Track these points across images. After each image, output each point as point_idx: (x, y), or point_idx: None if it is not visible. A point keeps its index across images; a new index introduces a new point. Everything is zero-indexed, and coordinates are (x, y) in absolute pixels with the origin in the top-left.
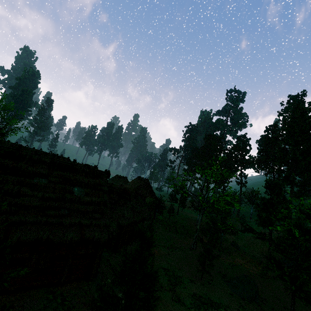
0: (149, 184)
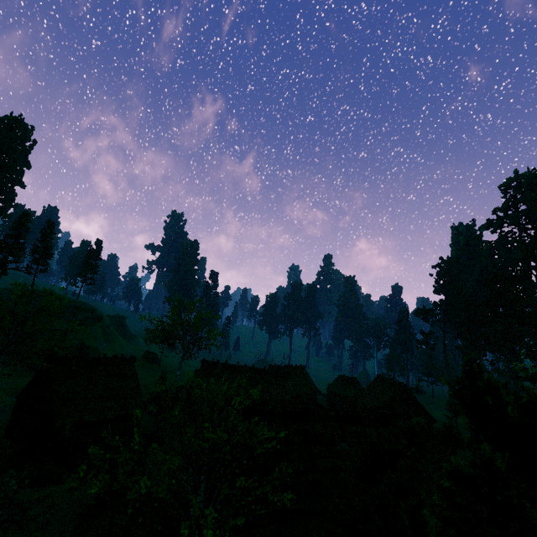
0: (410, 392)
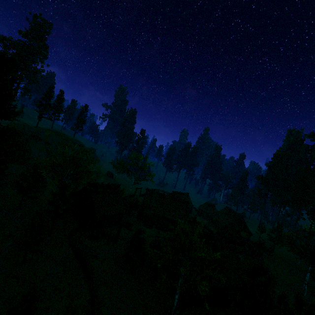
0: (244, 220)
